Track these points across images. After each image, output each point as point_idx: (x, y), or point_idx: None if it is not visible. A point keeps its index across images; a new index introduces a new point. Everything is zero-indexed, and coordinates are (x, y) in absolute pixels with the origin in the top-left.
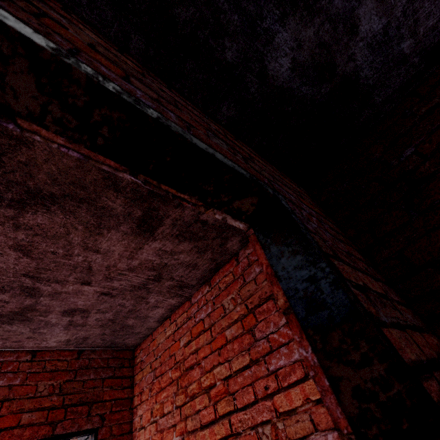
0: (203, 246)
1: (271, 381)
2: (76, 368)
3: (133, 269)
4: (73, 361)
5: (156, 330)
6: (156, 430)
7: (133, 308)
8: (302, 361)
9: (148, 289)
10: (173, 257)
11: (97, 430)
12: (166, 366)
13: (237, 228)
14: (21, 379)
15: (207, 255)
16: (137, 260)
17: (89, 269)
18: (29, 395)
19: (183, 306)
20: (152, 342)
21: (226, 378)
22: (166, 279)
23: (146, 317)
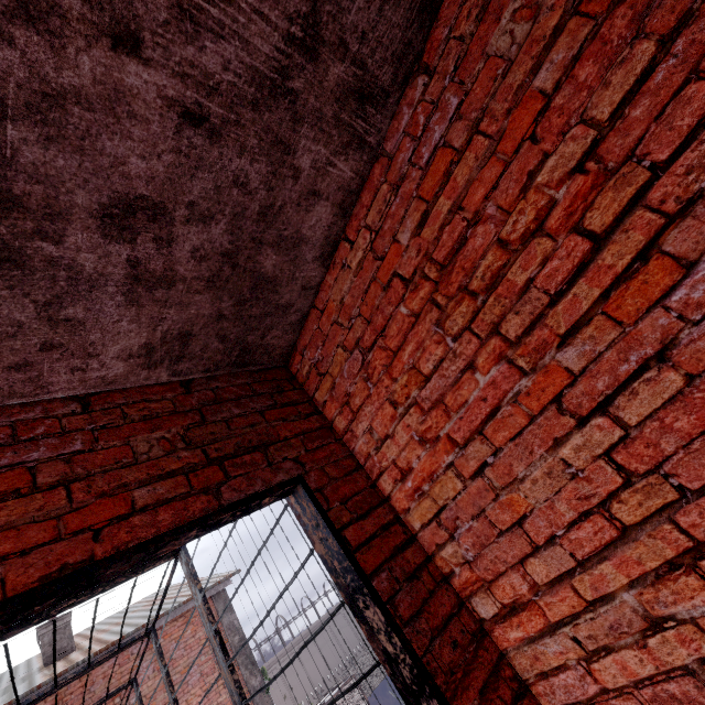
0: None
1: None
2: (195, 406)
3: None
4: (181, 398)
5: (320, 290)
6: (421, 414)
7: (267, 200)
8: None
9: (292, 103)
10: None
11: (300, 478)
12: (383, 312)
13: None
14: (84, 444)
15: None
16: None
17: None
18: (122, 463)
19: (368, 186)
20: (322, 316)
21: (585, 157)
22: (329, 48)
23: (298, 241)
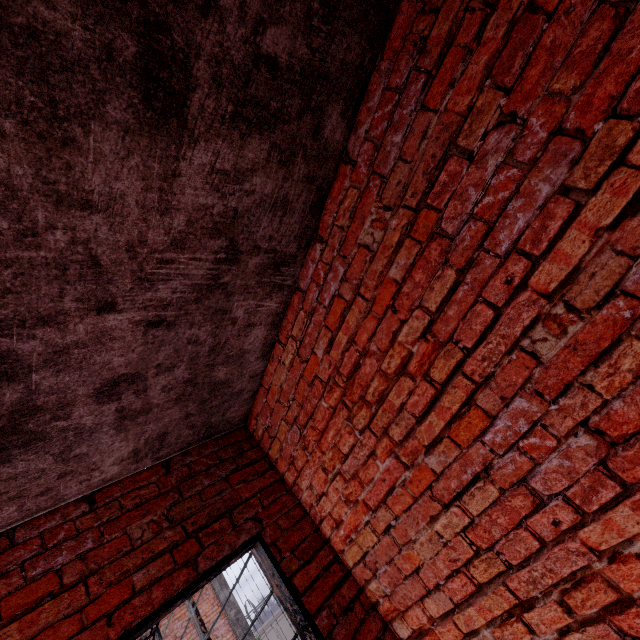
0: (285, 143)
1: (511, 267)
2: (174, 484)
3: (182, 243)
4: (164, 479)
5: (265, 375)
6: (344, 481)
7: (214, 342)
8: (559, 191)
9: (224, 289)
10: (243, 188)
11: (259, 536)
12: (310, 401)
13: (332, 75)
14: (94, 540)
15: (299, 168)
16: (181, 215)
17: (95, 267)
18: (123, 552)
19: (291, 308)
20: (268, 394)
21: (426, 330)
22: (246, 253)
23: (242, 354)
